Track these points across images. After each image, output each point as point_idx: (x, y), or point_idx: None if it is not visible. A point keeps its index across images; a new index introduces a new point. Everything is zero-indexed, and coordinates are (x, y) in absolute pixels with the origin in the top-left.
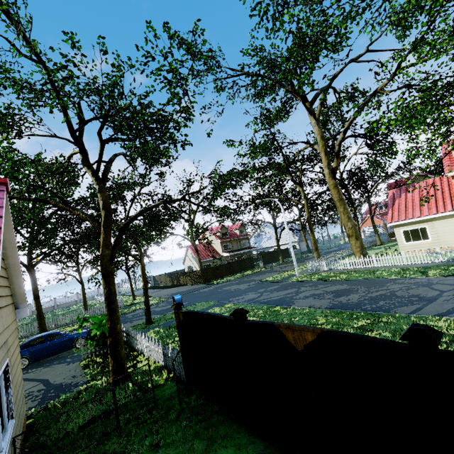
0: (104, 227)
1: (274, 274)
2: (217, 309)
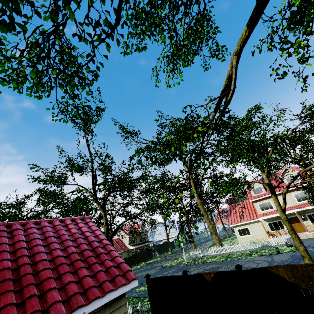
0: (106, 234)
1: (169, 261)
2: (141, 288)
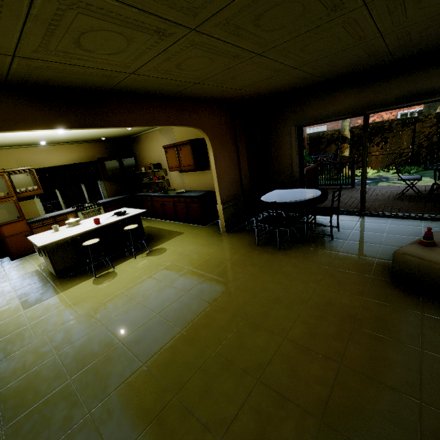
0: None
1: None
2: None
